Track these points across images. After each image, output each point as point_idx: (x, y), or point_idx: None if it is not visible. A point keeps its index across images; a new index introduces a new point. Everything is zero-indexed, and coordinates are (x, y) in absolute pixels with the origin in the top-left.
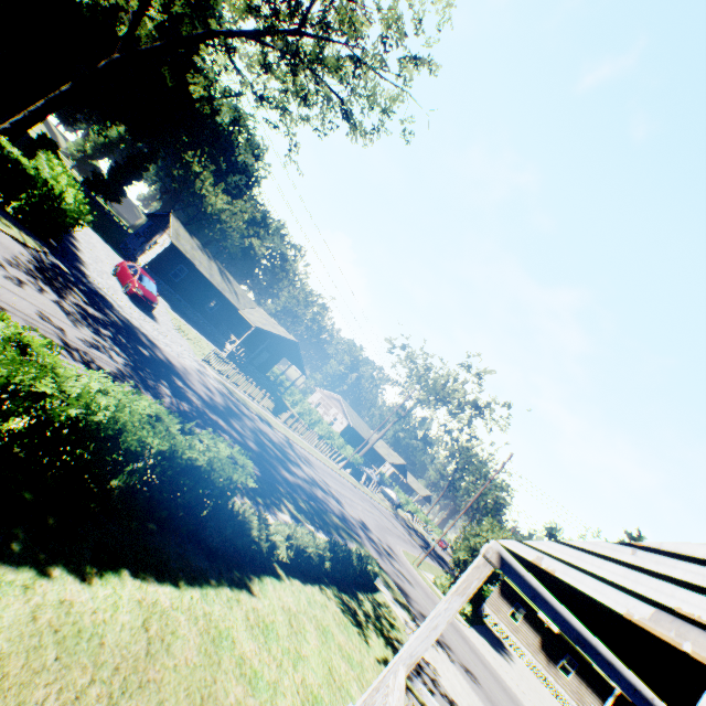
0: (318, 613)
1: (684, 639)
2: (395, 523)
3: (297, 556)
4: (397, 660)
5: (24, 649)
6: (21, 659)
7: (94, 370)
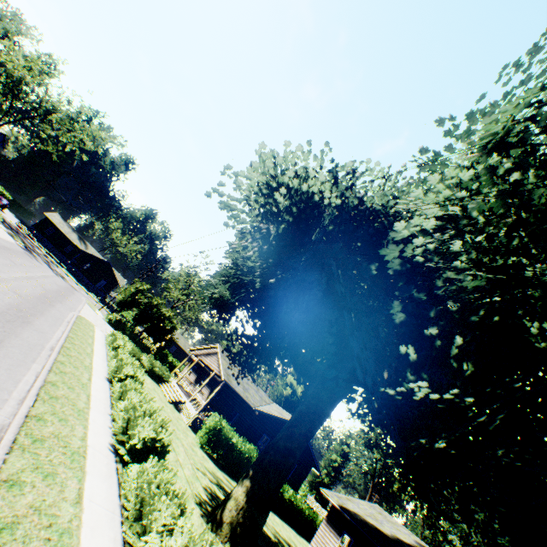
0: None
1: None
2: None
3: None
4: None
5: None
6: None
7: None
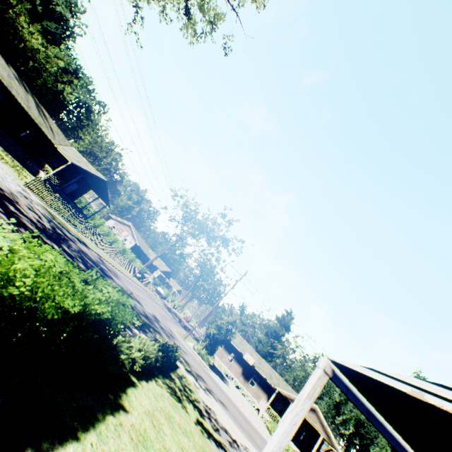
0: (162, 405)
1: None
2: (166, 311)
3: (144, 363)
4: None
5: None
6: None
7: None
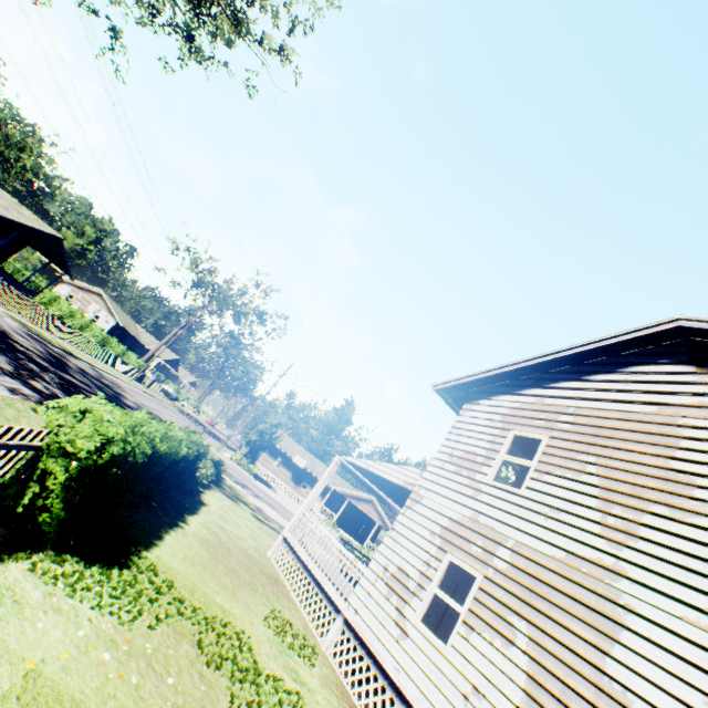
0: (225, 503)
1: (408, 486)
2: (185, 418)
3: (206, 477)
4: (303, 509)
5: (208, 550)
6: (210, 552)
7: (14, 377)
